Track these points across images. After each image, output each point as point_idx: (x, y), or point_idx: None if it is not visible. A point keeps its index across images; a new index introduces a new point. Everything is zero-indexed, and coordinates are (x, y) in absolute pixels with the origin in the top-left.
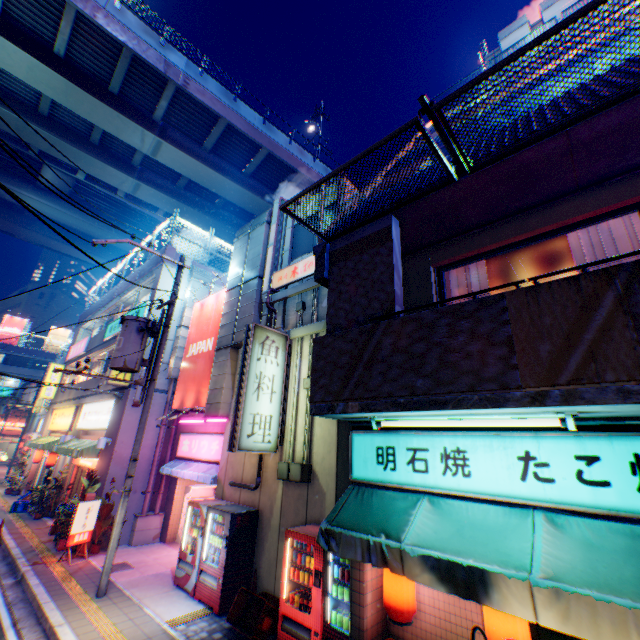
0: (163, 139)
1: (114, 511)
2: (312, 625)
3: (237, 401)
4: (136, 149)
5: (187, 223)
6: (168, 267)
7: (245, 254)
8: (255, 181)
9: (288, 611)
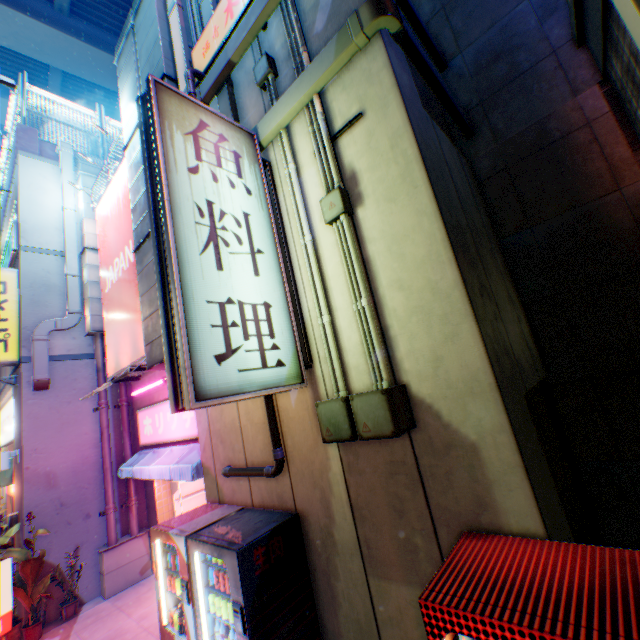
0: None
1: (57, 559)
2: None
3: (162, 281)
4: None
5: (47, 94)
6: (29, 160)
7: (136, 66)
8: None
9: None
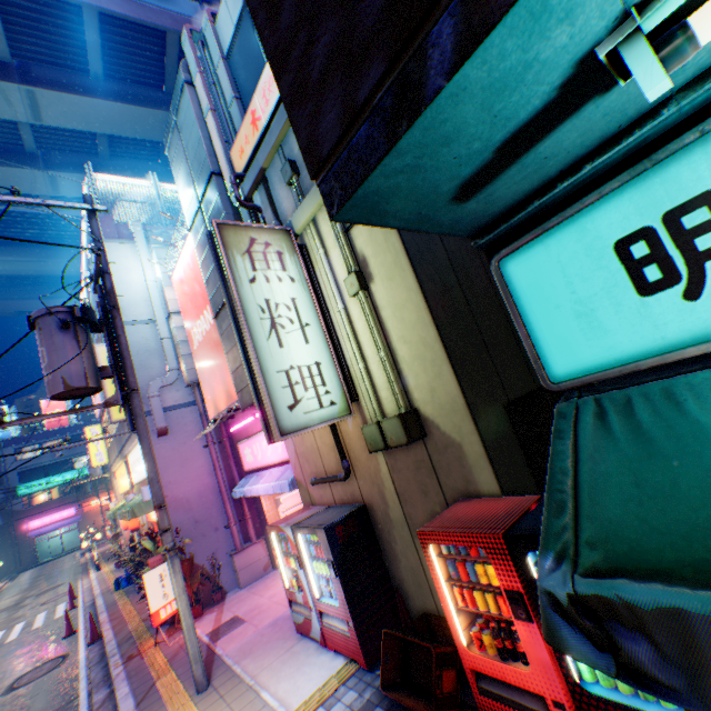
0: (31, 86)
1: (201, 561)
2: (543, 691)
3: (247, 362)
4: (17, 126)
5: (110, 178)
6: (112, 246)
7: (185, 159)
8: None
9: (480, 666)
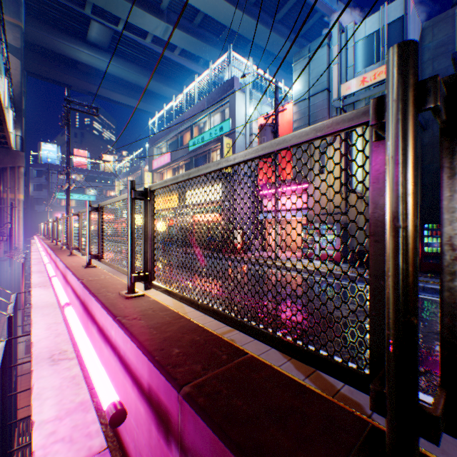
0: None
1: None
2: None
3: (345, 166)
4: None
5: (238, 56)
6: (237, 93)
7: (307, 74)
8: (256, 9)
9: None
